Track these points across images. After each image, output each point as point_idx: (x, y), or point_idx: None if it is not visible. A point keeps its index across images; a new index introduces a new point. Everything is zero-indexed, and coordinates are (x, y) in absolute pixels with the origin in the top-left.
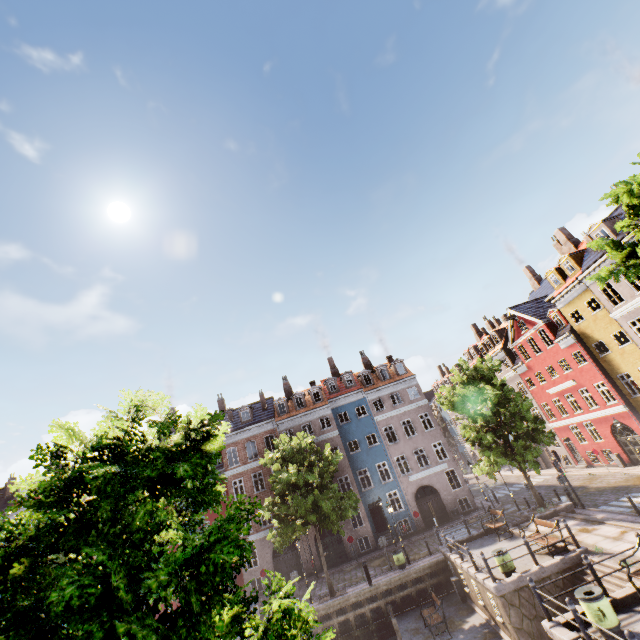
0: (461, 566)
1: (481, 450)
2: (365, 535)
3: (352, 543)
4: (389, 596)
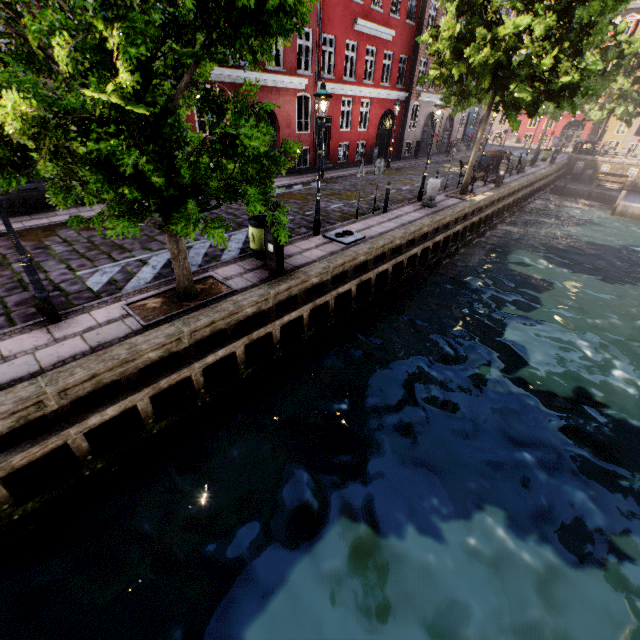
0: (624, 162)
1: (622, 101)
2: (459, 137)
3: (453, 140)
4: (559, 173)
